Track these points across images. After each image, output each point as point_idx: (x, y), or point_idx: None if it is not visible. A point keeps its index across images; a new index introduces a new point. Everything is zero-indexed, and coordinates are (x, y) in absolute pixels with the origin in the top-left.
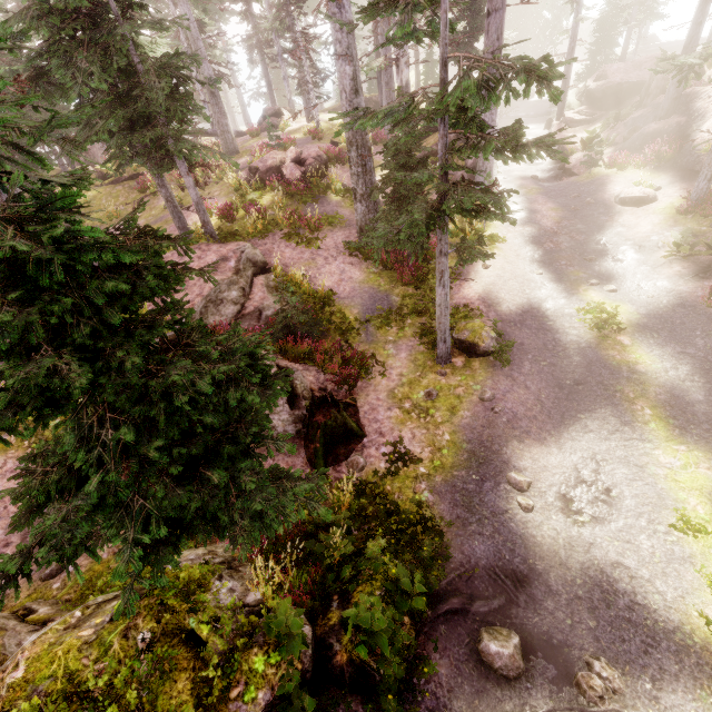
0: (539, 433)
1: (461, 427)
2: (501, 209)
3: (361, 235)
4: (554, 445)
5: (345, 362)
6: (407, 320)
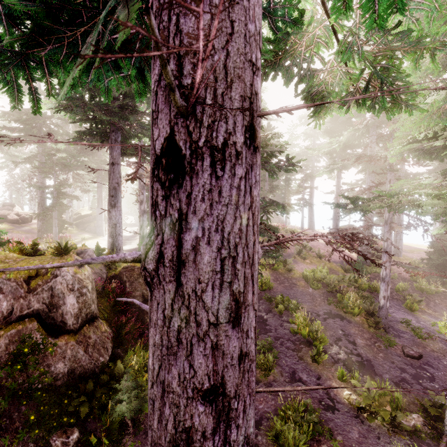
0: None
1: None
2: (66, 206)
3: (39, 232)
4: None
5: None
6: None
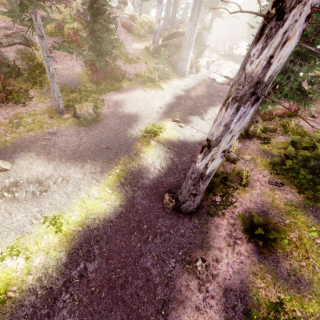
0: (55, 156)
1: (20, 137)
2: None
3: None
4: (54, 164)
5: (4, 88)
6: (73, 95)
